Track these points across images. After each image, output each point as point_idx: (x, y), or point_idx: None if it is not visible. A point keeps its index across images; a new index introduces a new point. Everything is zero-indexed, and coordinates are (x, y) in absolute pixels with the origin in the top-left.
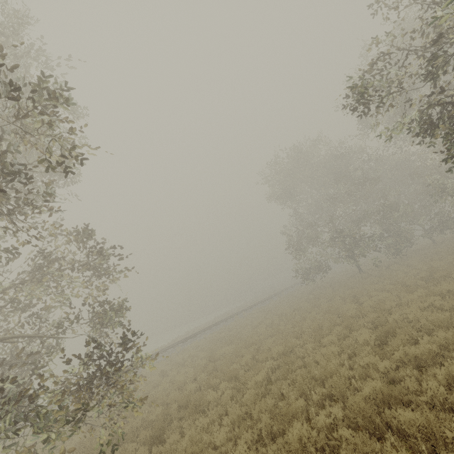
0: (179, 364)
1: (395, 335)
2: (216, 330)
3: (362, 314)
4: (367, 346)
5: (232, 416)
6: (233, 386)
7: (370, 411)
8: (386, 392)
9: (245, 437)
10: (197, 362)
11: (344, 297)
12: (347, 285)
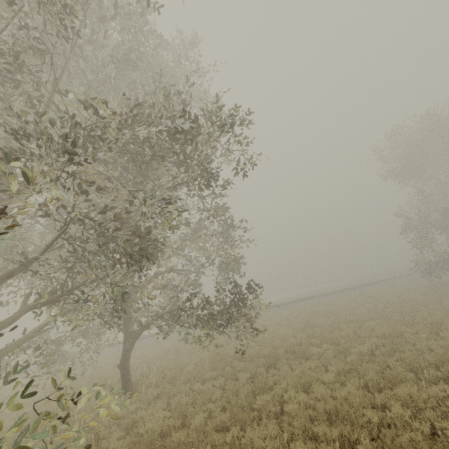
0: (277, 323)
1: None
2: (309, 303)
3: None
4: None
5: (337, 367)
6: (334, 349)
7: None
8: None
9: (352, 381)
10: (294, 324)
11: None
12: None
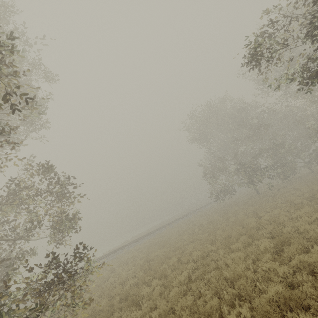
0: (124, 262)
1: (289, 244)
2: (153, 236)
3: (261, 226)
4: (267, 253)
5: (159, 311)
6: (162, 283)
7: (275, 314)
8: (287, 297)
9: None
10: (137, 261)
11: (246, 212)
12: (248, 203)
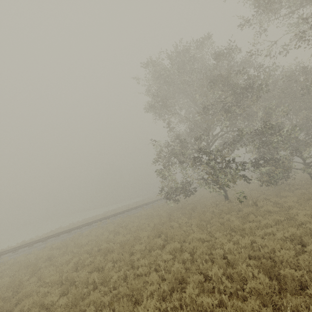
0: None
1: None
2: (70, 236)
3: None
4: None
5: None
6: None
7: None
8: None
9: None
10: None
11: (180, 249)
12: (202, 218)
